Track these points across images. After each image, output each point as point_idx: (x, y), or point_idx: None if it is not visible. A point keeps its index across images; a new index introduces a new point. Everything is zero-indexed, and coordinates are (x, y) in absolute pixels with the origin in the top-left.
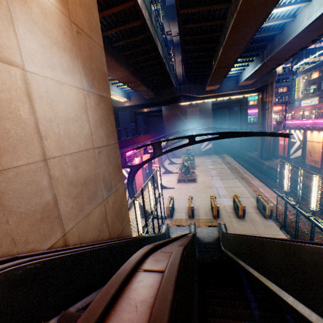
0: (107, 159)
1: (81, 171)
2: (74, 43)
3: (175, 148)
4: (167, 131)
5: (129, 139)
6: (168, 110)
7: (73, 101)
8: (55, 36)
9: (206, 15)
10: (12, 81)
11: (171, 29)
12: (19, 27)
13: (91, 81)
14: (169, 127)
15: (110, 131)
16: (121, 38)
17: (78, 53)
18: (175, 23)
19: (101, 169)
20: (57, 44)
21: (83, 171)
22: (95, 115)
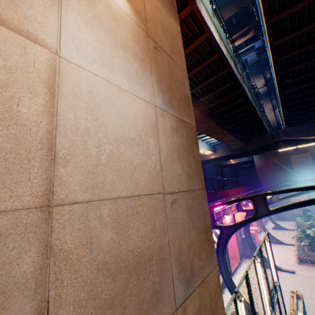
0: (185, 215)
1: (130, 236)
2: (148, 55)
3: (293, 205)
4: (263, 184)
5: (216, 191)
6: (262, 159)
7: (136, 116)
8: (123, 40)
9: (313, 36)
10: (24, 59)
11: (255, 83)
12: (69, 12)
13: (167, 99)
14: (266, 179)
15: (193, 169)
16: (206, 93)
17: (153, 66)
18: (259, 76)
19: (173, 233)
20: (123, 47)
21: (136, 237)
22: (170, 142)
